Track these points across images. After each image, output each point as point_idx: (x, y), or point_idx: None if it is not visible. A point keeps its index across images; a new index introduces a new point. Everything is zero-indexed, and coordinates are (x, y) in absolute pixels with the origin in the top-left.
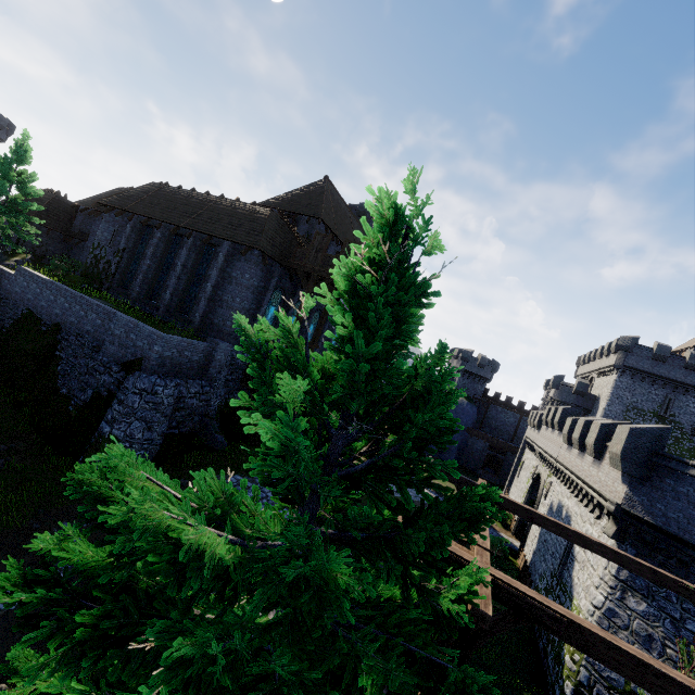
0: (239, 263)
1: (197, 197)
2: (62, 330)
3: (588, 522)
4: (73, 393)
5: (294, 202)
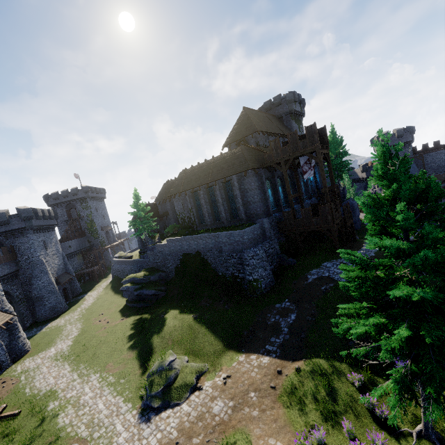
0: (245, 181)
1: (203, 165)
2: (201, 253)
3: None
4: (224, 273)
5: (238, 133)
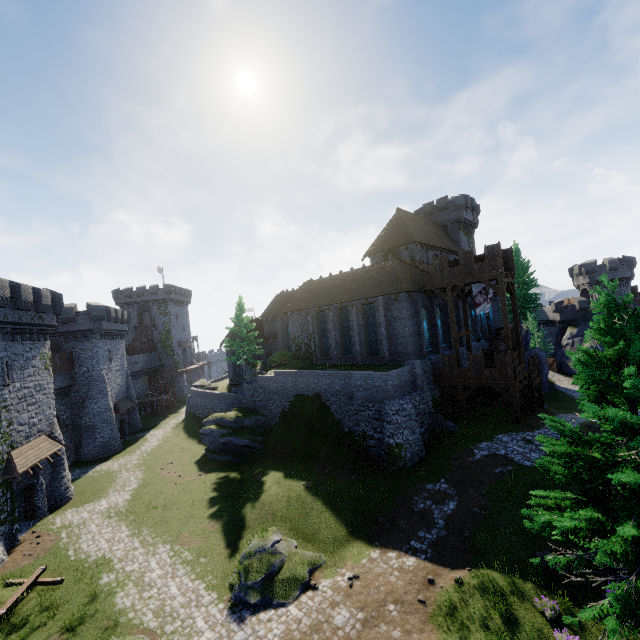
0: (394, 306)
1: (337, 278)
2: (321, 396)
3: None
4: (352, 429)
5: (388, 241)
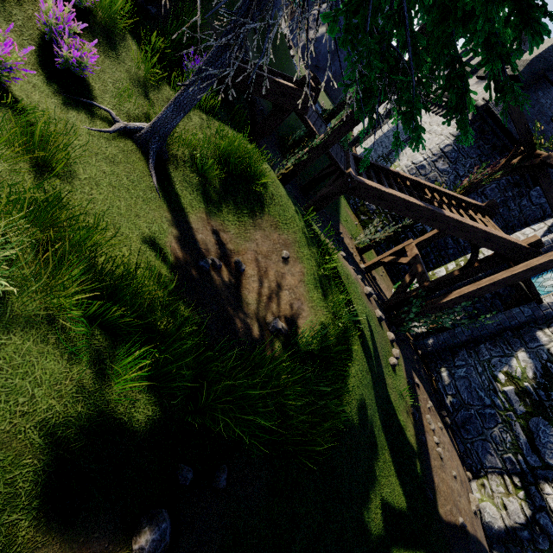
0: None
1: None
2: None
3: (435, 125)
4: None
5: None
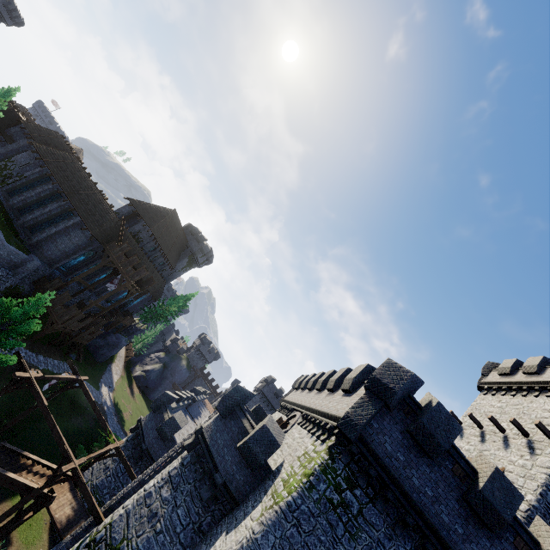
0: (78, 230)
1: (88, 182)
2: None
3: None
4: None
5: (147, 211)
